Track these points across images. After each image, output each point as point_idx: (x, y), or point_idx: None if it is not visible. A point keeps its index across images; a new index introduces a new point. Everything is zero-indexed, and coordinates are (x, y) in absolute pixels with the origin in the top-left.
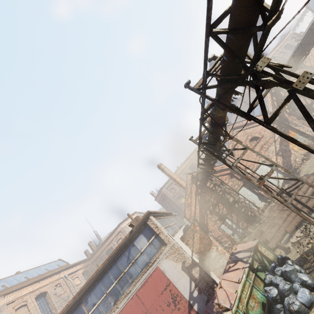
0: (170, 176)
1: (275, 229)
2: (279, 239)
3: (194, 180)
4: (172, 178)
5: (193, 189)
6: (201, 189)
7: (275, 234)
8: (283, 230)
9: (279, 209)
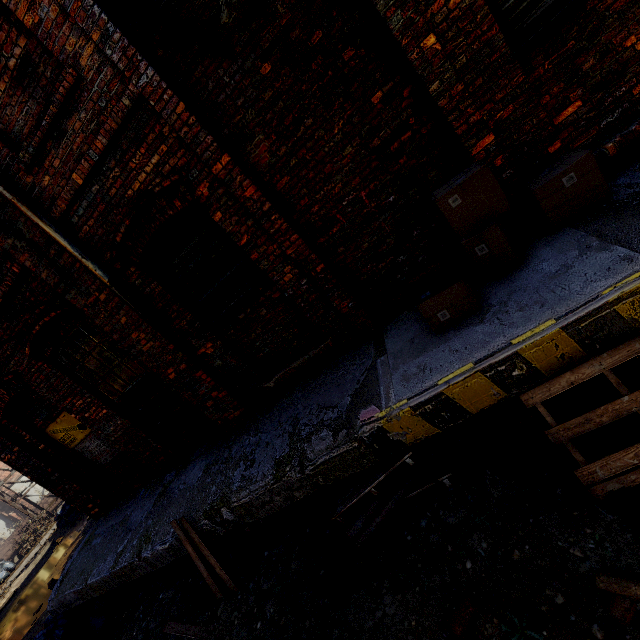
0: None
1: (8, 548)
2: (8, 557)
3: None
4: None
5: None
6: None
7: (6, 554)
8: (16, 546)
9: (23, 525)
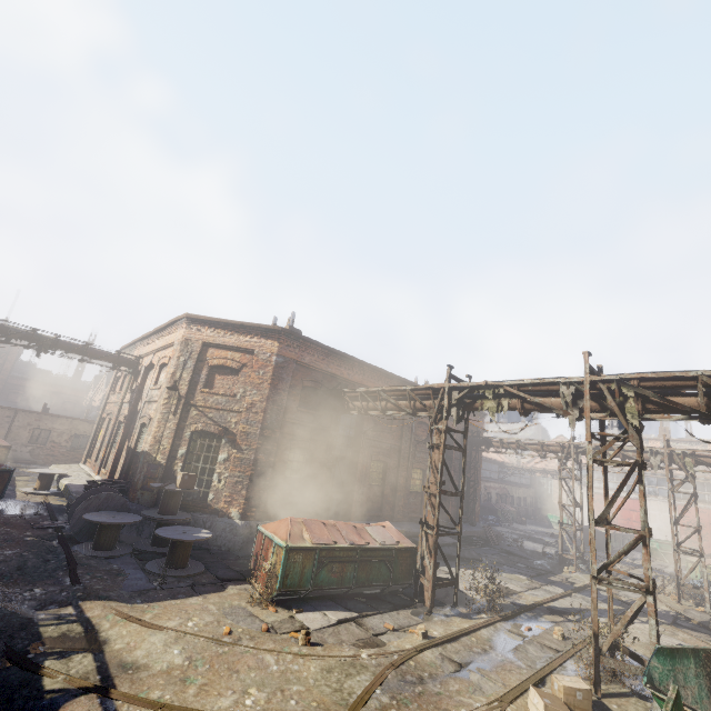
0: None
1: None
2: None
3: None
4: None
5: None
6: None
7: None
8: None
9: None
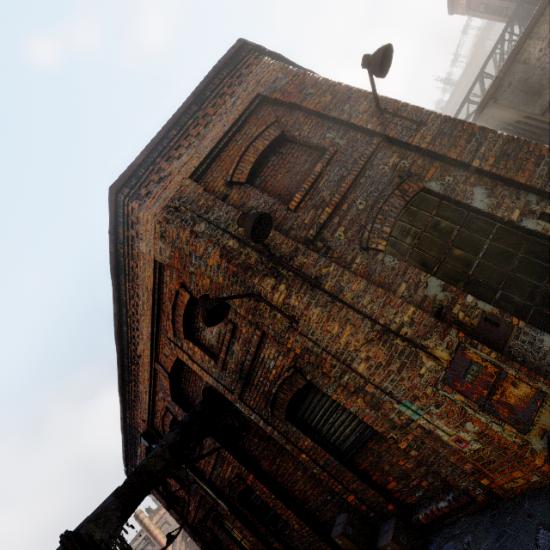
0: (150, 532)
1: None
2: None
3: (184, 535)
4: (153, 536)
5: (182, 548)
6: (191, 547)
7: None
8: None
9: None
